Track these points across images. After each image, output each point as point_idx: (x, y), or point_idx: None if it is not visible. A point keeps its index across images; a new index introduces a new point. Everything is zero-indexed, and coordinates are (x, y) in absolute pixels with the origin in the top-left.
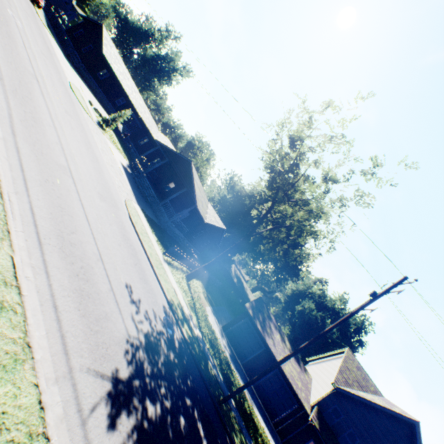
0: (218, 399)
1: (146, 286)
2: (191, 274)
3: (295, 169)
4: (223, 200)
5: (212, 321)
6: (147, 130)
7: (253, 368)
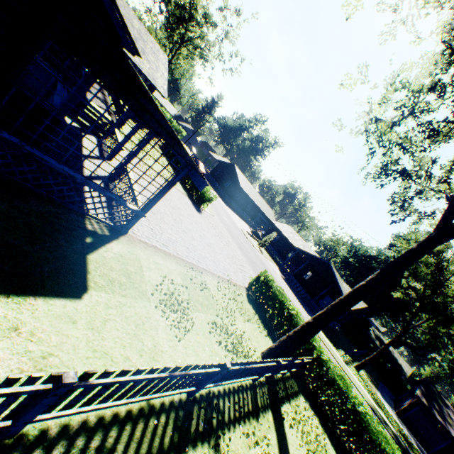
0: None
1: None
2: (358, 365)
3: (442, 279)
4: (344, 261)
5: (388, 409)
6: (276, 228)
7: None
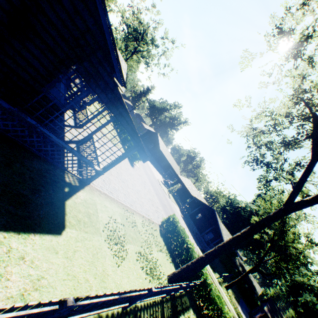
0: None
1: None
2: (227, 286)
3: (285, 230)
4: (223, 208)
5: None
6: (180, 180)
7: None
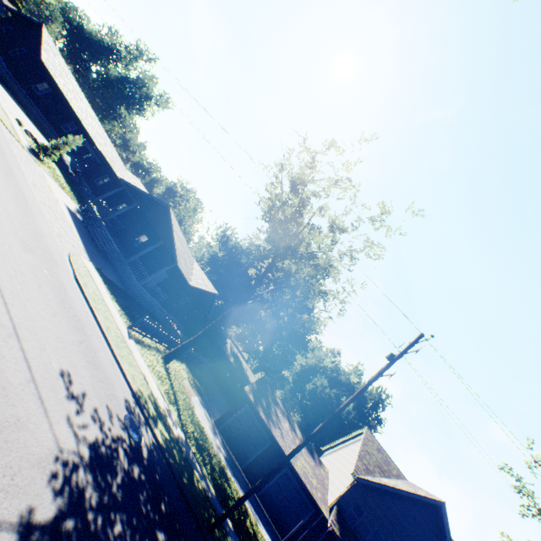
0: (209, 524)
1: (97, 373)
2: (170, 354)
3: (298, 217)
4: (214, 259)
5: (201, 415)
6: (108, 166)
7: (257, 470)
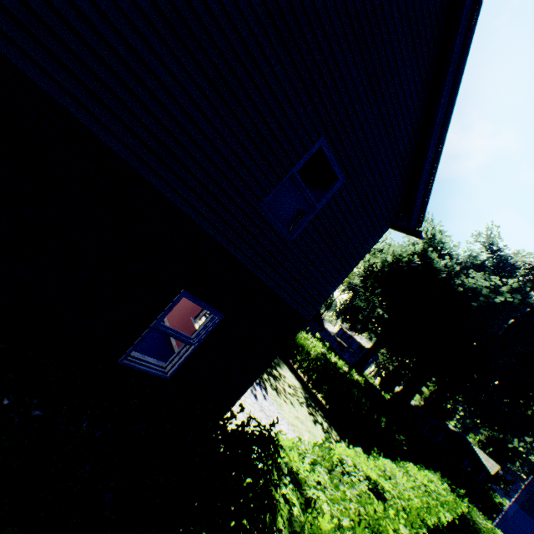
0: None
1: None
2: None
3: None
4: None
5: None
6: None
7: None
